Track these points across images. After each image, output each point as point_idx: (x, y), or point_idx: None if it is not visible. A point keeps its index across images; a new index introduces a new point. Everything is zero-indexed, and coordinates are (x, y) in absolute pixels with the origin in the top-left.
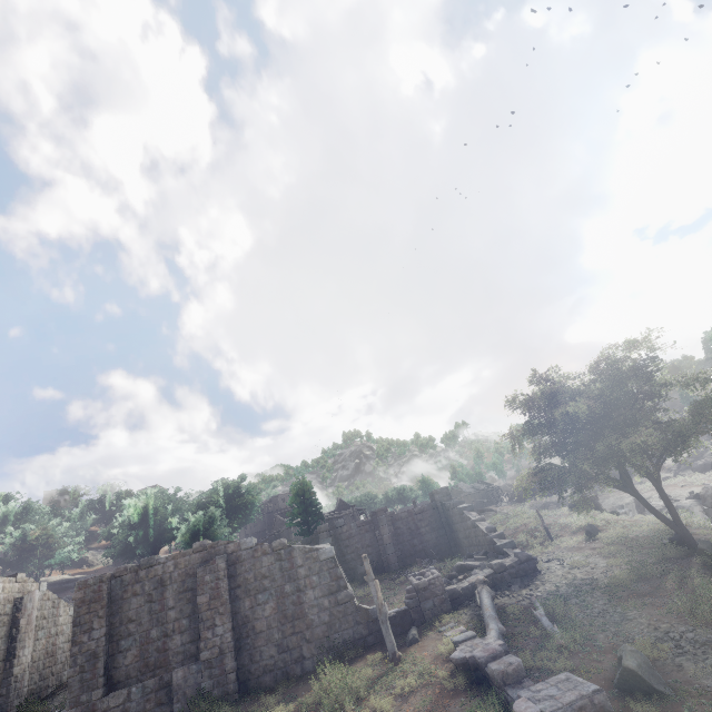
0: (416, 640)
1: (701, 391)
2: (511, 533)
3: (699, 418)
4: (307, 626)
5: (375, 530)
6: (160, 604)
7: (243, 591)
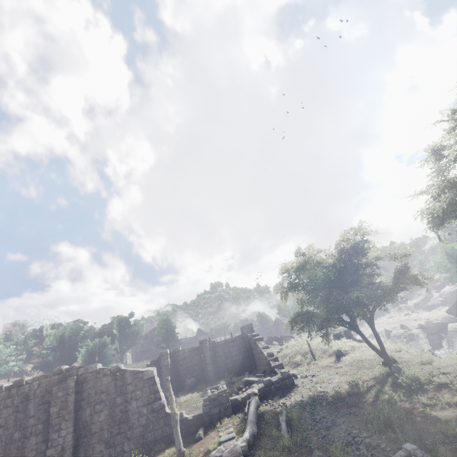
0: (201, 438)
1: (401, 262)
2: (294, 354)
3: (398, 281)
4: (129, 428)
5: (201, 353)
6: (24, 414)
7: (85, 403)
